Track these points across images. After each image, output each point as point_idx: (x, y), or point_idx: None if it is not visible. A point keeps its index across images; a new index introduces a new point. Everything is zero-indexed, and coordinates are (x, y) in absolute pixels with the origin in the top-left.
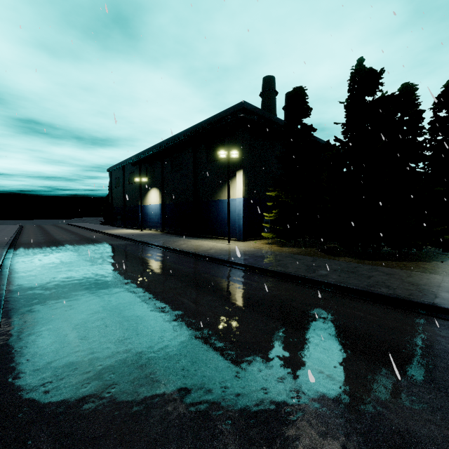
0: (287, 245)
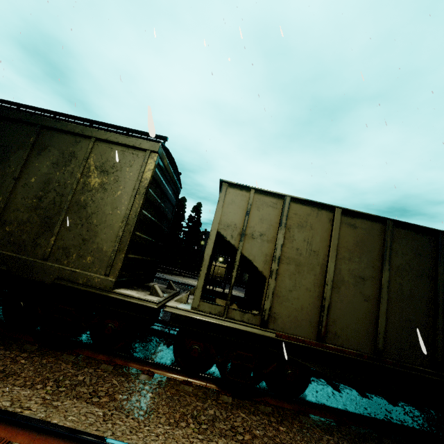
0: None
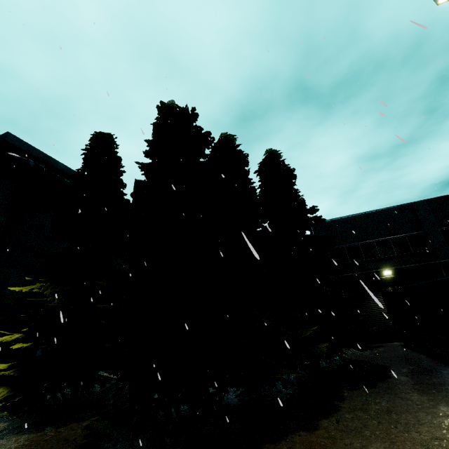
0: (28, 422)
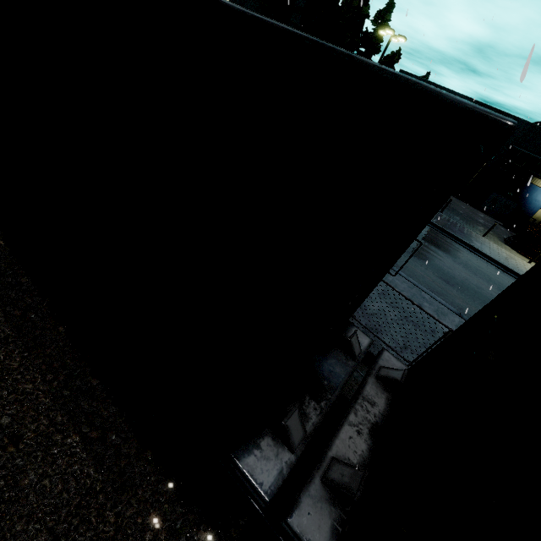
0: None
